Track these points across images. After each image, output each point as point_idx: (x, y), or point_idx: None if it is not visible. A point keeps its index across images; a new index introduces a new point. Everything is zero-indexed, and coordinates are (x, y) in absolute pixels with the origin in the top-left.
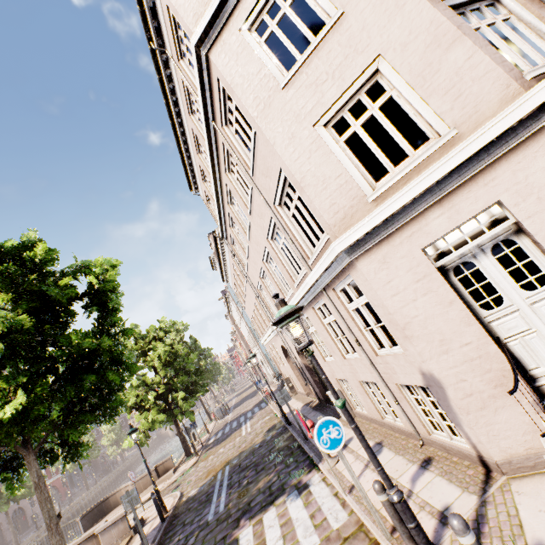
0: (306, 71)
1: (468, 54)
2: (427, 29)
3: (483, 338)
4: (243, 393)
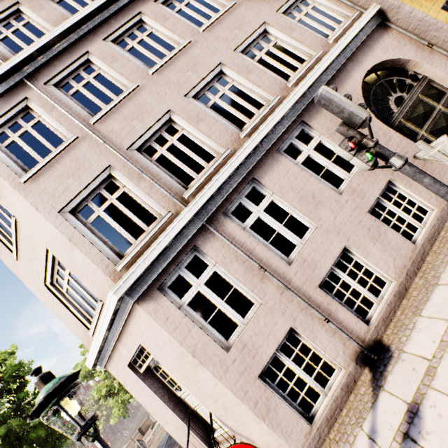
0: (21, 250)
1: (82, 257)
2: (58, 238)
3: (176, 417)
4: None
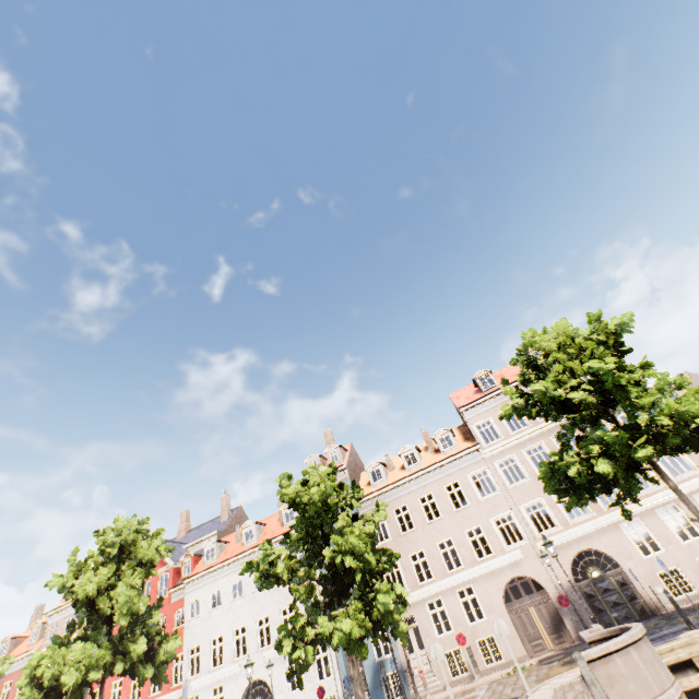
0: None
1: None
2: None
3: None
4: None
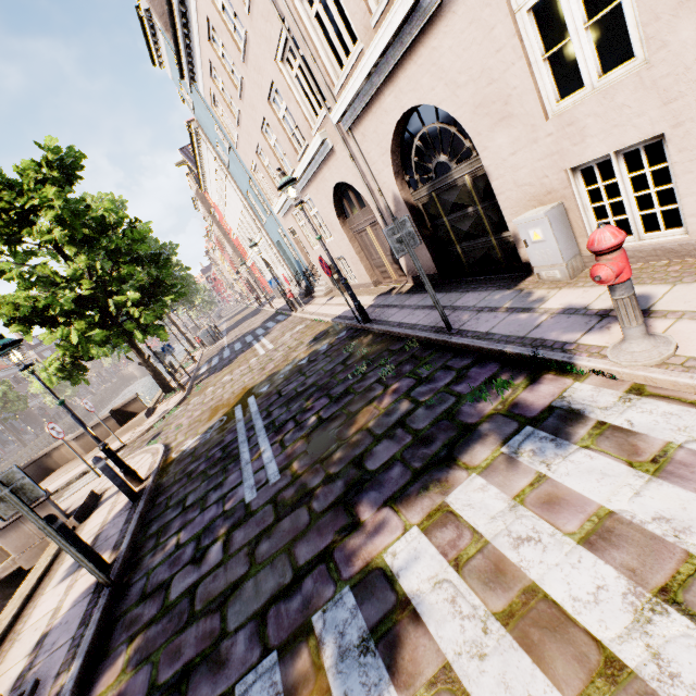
0: None
1: None
2: None
3: None
4: (237, 316)
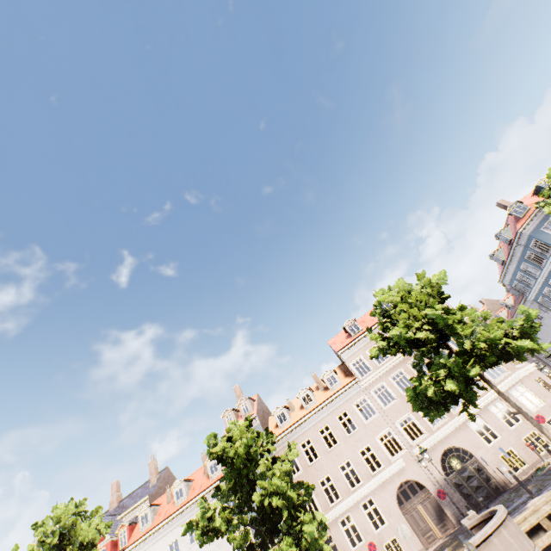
0: None
1: None
2: None
3: None
4: None
